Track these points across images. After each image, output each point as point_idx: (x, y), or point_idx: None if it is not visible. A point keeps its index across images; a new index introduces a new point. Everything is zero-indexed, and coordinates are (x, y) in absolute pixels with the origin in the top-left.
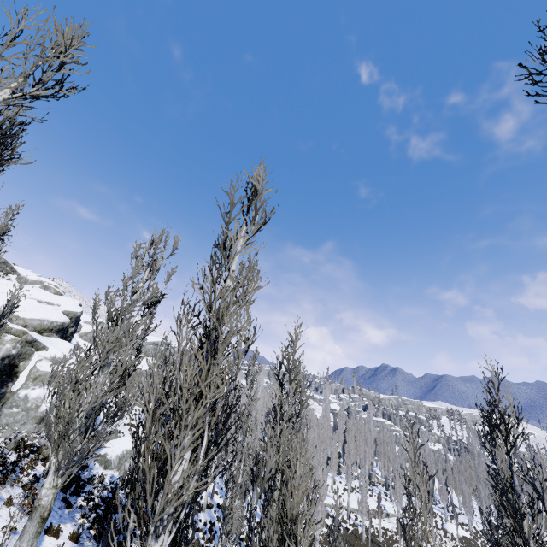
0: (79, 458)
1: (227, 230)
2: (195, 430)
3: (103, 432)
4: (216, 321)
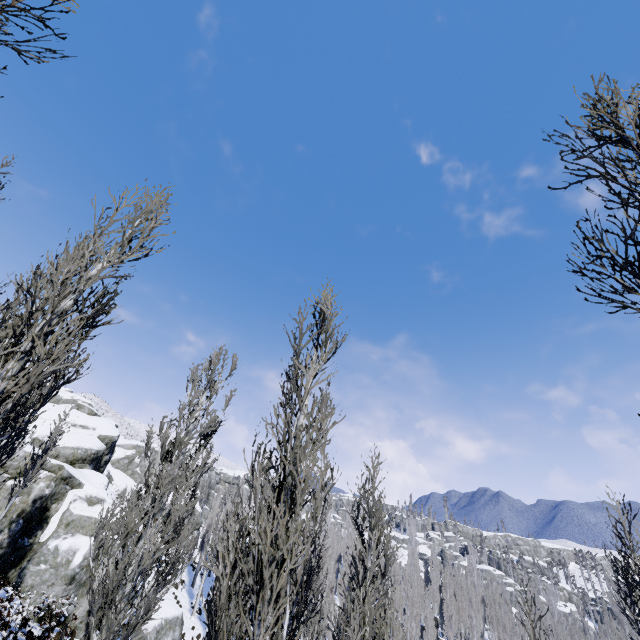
0: (126, 635)
1: (297, 359)
2: (279, 604)
3: (153, 599)
4: (294, 469)
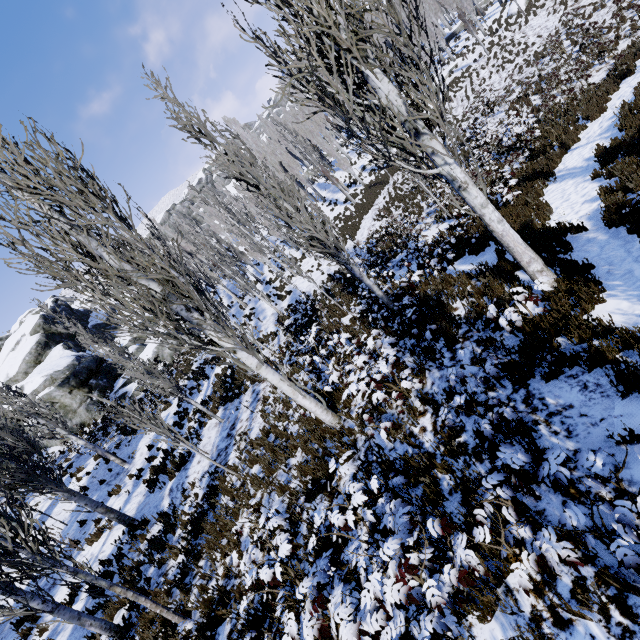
0: None
1: None
2: None
3: None
4: None
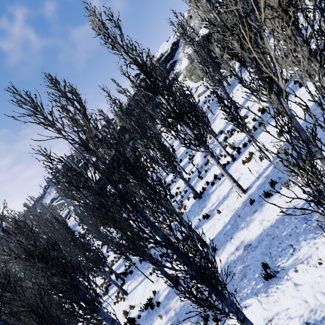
0: None
1: None
2: None
3: None
4: None
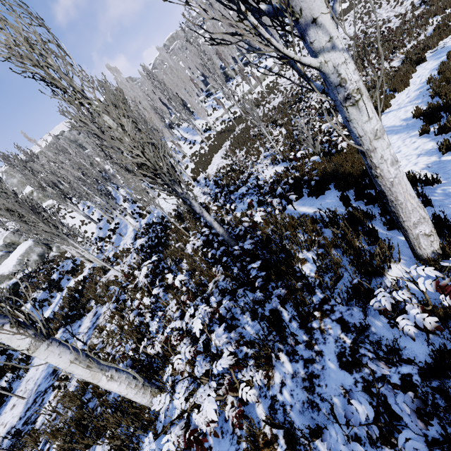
0: None
1: None
2: None
3: None
4: None
